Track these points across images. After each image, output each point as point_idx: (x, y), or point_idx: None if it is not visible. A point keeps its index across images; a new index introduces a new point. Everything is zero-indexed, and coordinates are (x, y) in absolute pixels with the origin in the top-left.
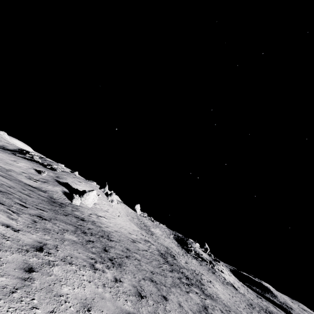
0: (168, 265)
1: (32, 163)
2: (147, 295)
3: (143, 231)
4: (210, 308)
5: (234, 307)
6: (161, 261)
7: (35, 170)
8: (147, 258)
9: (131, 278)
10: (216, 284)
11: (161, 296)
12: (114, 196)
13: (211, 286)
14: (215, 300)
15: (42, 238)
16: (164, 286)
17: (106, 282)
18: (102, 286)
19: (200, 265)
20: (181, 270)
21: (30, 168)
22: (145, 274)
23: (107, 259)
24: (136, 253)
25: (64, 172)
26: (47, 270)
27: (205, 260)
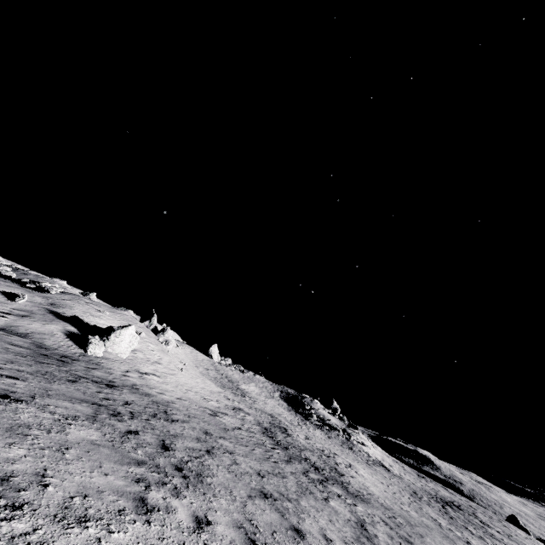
0: (281, 450)
1: None
2: (267, 541)
3: (228, 392)
4: (368, 524)
5: (396, 506)
6: (268, 445)
7: (0, 292)
8: (244, 445)
9: (228, 505)
10: (360, 469)
11: (291, 531)
12: (169, 332)
13: (353, 474)
14: (368, 503)
15: (1, 458)
16: (287, 502)
17: (179, 542)
18: None
19: (329, 438)
20: (302, 454)
21: None
22: (249, 482)
23: (172, 469)
24: (223, 438)
25: (66, 294)
26: None
27: (335, 428)
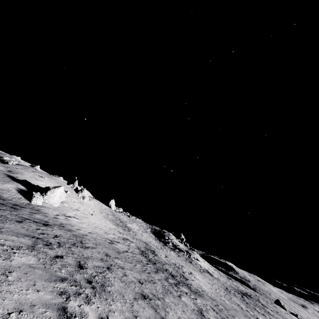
0: (152, 265)
1: None
2: None
3: (120, 228)
4: (204, 311)
5: (218, 298)
6: (144, 262)
7: None
8: (130, 262)
9: (122, 307)
10: (196, 275)
11: None
12: (85, 191)
13: (193, 278)
14: (203, 297)
15: None
16: (158, 300)
17: None
18: None
19: (178, 256)
20: (164, 267)
21: None
22: (134, 288)
23: (85, 282)
24: (117, 258)
25: (20, 165)
26: None
27: (182, 250)
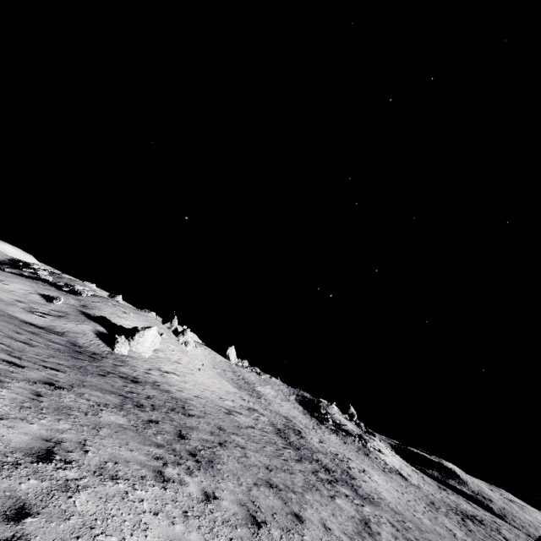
0: (293, 450)
1: (34, 283)
2: (267, 519)
3: (244, 393)
4: (373, 523)
5: (408, 512)
6: (279, 444)
7: (40, 295)
8: (256, 442)
9: (234, 488)
10: (374, 475)
11: (291, 515)
12: (188, 334)
13: (366, 479)
14: (377, 506)
15: (54, 428)
16: (292, 493)
17: (189, 506)
18: (181, 518)
19: (344, 443)
20: (314, 455)
21: (31, 292)
22: (257, 473)
23: (186, 454)
24: (235, 434)
25: (96, 297)
26: (61, 506)
27: (351, 434)
